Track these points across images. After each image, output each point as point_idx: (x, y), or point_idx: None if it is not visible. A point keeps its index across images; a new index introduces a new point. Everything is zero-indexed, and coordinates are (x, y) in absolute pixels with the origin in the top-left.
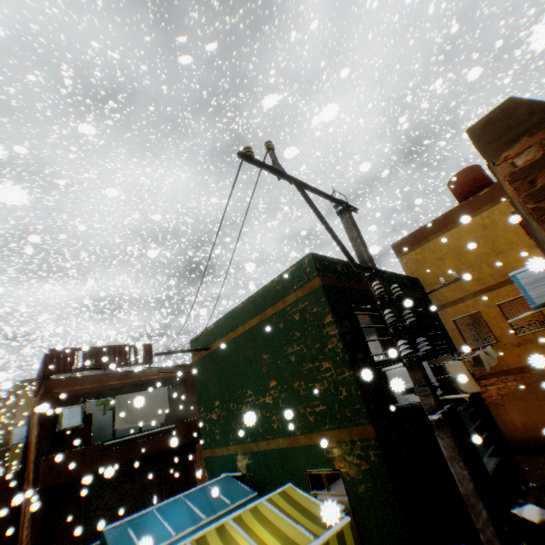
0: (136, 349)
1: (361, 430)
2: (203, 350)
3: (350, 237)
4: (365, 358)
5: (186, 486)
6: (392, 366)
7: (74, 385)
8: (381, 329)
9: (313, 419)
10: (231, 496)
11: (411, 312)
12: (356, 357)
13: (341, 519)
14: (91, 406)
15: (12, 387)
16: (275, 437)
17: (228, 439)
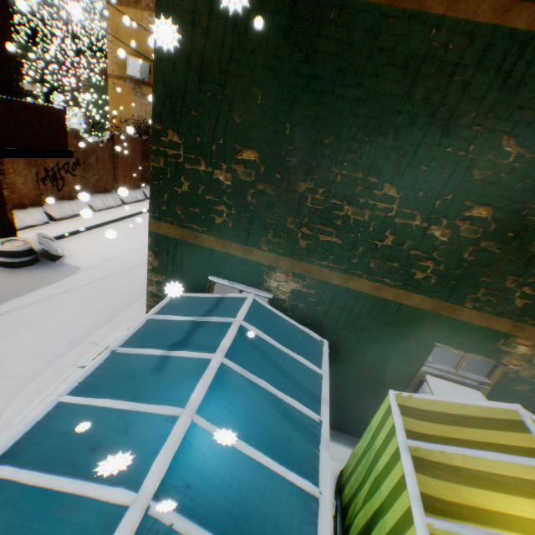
0: None
1: None
2: None
3: None
4: None
5: None
6: None
7: None
8: None
9: (522, 305)
10: (297, 350)
11: None
12: None
13: None
14: None
15: None
16: (405, 289)
17: (257, 239)
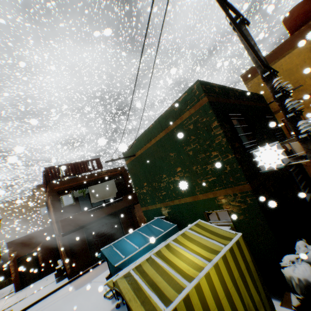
0: (92, 162)
1: (241, 188)
2: (131, 156)
3: (246, 47)
4: (240, 146)
5: (133, 224)
6: (257, 149)
7: (64, 184)
8: (245, 128)
9: (207, 185)
10: (162, 228)
11: (260, 116)
12: (235, 146)
13: (236, 235)
14: (76, 194)
15: (32, 189)
16: (183, 197)
17: (155, 201)
